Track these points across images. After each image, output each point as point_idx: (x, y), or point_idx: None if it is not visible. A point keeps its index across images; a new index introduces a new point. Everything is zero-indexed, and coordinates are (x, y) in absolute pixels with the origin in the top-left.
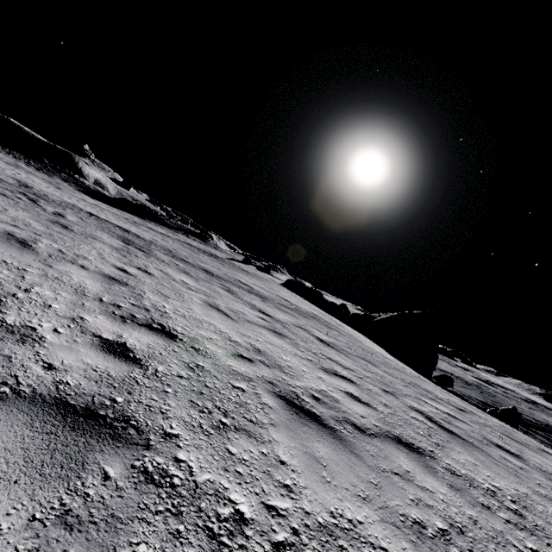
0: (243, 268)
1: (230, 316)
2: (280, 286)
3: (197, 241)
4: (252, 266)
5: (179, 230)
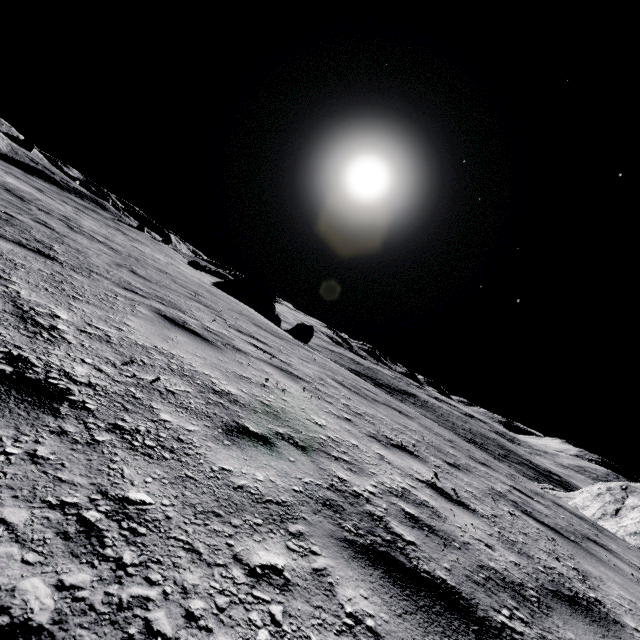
0: (120, 224)
1: (7, 177)
2: (151, 241)
3: (92, 205)
4: (146, 234)
5: (75, 193)
